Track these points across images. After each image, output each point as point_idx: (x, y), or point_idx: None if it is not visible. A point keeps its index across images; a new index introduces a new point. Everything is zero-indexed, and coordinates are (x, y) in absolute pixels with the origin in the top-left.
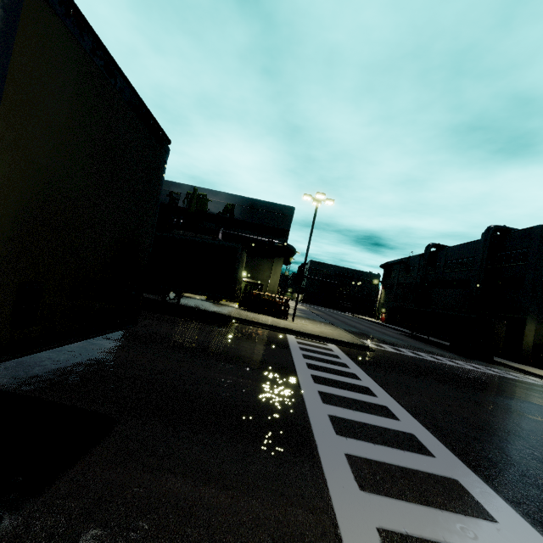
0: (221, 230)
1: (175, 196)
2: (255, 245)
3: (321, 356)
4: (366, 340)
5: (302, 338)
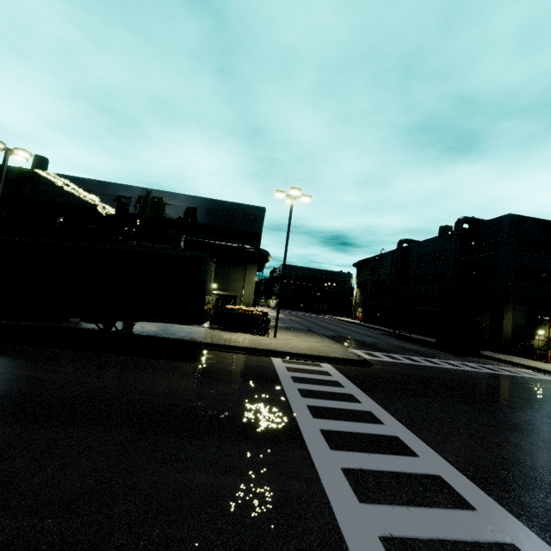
0: (182, 237)
1: (124, 201)
2: (224, 252)
3: (321, 388)
4: (356, 349)
5: (291, 361)
